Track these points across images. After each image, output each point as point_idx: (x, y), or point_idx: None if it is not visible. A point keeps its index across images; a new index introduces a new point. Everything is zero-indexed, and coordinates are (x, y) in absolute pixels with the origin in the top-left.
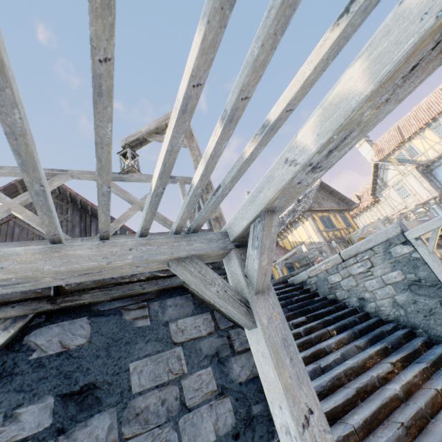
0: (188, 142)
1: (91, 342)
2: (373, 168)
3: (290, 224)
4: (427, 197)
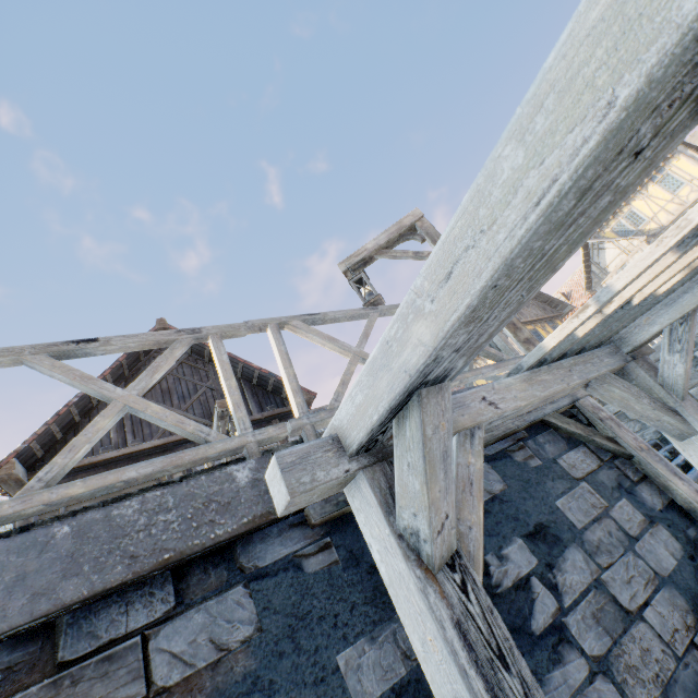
0: None
1: (508, 486)
2: (583, 250)
3: None
4: None
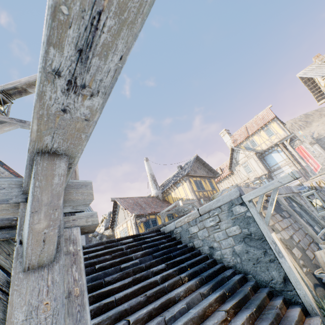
0: None
1: None
2: (231, 151)
3: (173, 184)
4: (261, 173)
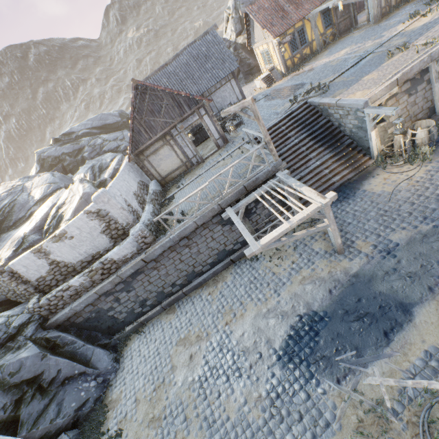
0: (257, 122)
1: None
2: None
3: None
4: None
